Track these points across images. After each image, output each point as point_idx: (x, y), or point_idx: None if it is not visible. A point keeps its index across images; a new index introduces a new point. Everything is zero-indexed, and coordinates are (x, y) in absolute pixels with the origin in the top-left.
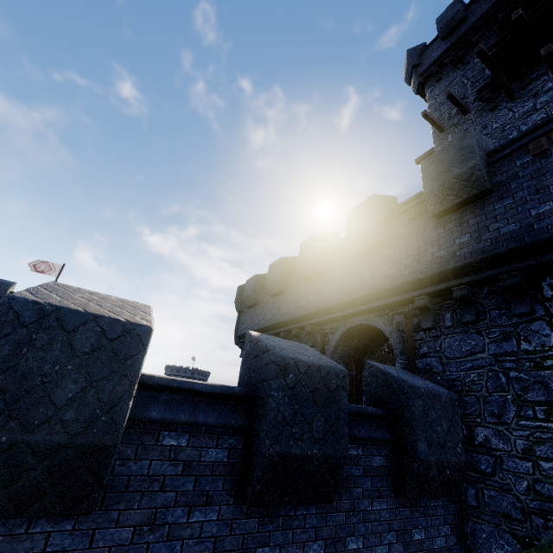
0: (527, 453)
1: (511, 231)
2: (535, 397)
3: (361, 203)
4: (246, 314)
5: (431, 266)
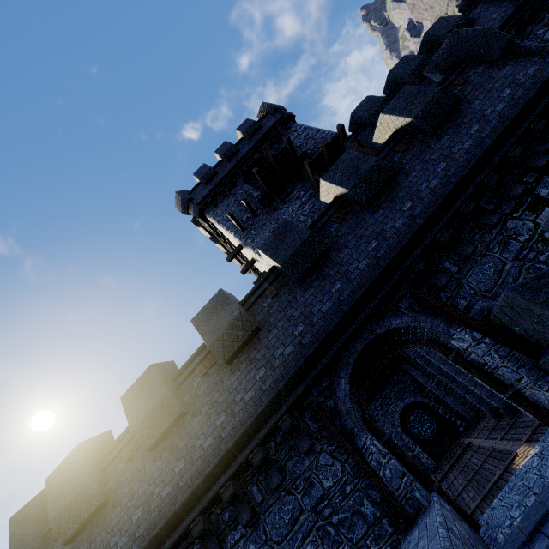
0: None
1: (438, 183)
2: None
3: (275, 230)
4: None
5: (402, 234)
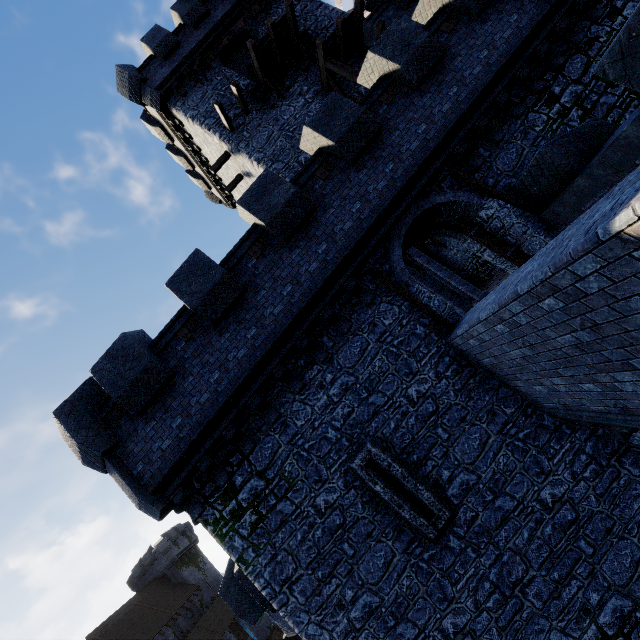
0: None
1: (480, 71)
2: None
3: (323, 105)
4: (146, 429)
5: (449, 118)
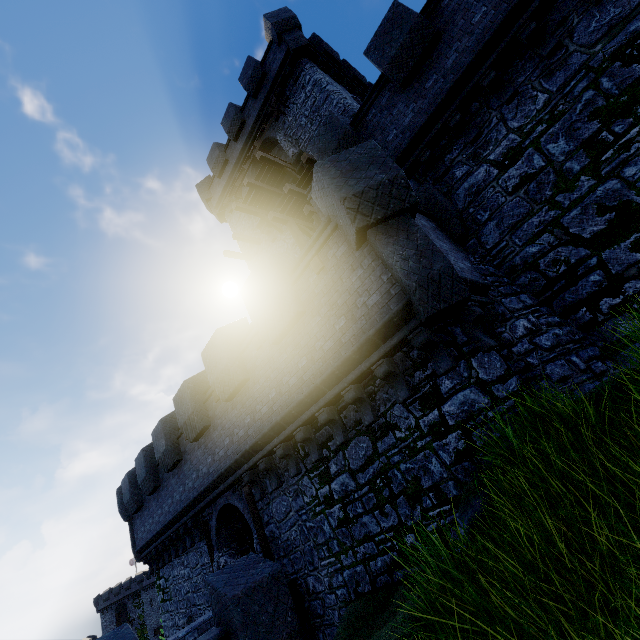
0: (331, 587)
1: (266, 412)
2: (321, 539)
3: (179, 390)
4: (137, 521)
5: (240, 446)
